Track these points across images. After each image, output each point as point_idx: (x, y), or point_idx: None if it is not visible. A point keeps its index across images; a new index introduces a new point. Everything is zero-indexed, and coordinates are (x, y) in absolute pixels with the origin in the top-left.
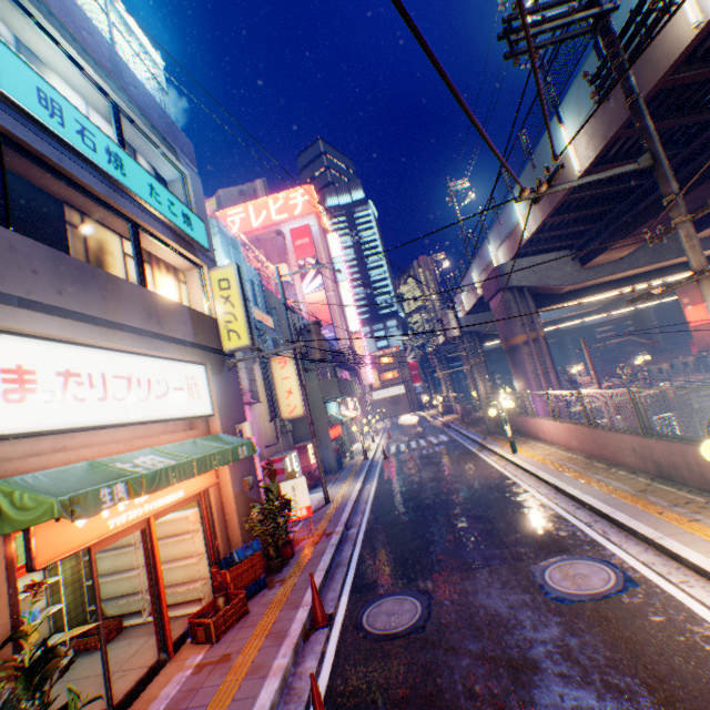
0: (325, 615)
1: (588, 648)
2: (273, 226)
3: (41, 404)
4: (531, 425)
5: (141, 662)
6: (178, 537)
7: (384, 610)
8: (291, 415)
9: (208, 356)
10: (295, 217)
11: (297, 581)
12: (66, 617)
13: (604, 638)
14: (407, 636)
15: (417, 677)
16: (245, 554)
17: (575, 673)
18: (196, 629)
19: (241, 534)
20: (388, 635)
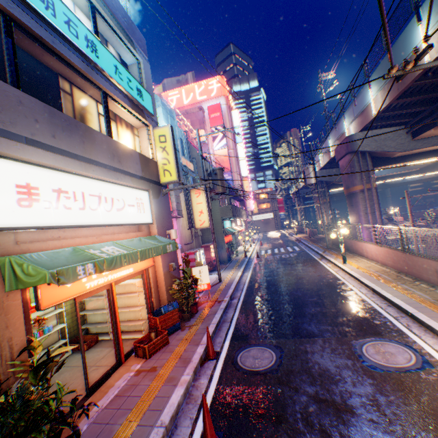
0: (214, 352)
1: (393, 406)
2: (197, 104)
3: (42, 209)
4: (358, 246)
5: (106, 363)
6: (129, 294)
7: (251, 355)
8: (201, 226)
9: (150, 186)
10: (211, 98)
11: (199, 328)
12: (67, 331)
13: (405, 401)
14: (265, 374)
15: (270, 403)
16: (168, 309)
17: (382, 422)
18: (138, 349)
19: (166, 296)
20: (253, 371)
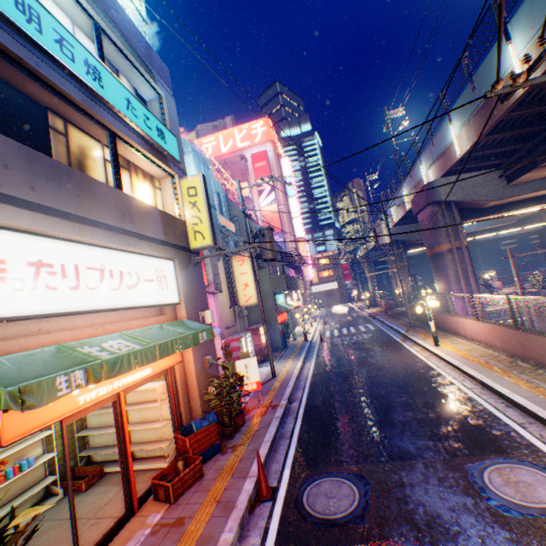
0: (269, 489)
1: None
2: (237, 152)
3: (10, 292)
4: (452, 322)
5: (111, 512)
6: (148, 404)
7: (323, 492)
8: (246, 303)
9: (176, 253)
10: (255, 145)
11: (246, 450)
12: (57, 464)
13: None
14: (346, 525)
15: None
16: (202, 425)
17: None
18: (158, 489)
19: (200, 404)
20: (328, 520)
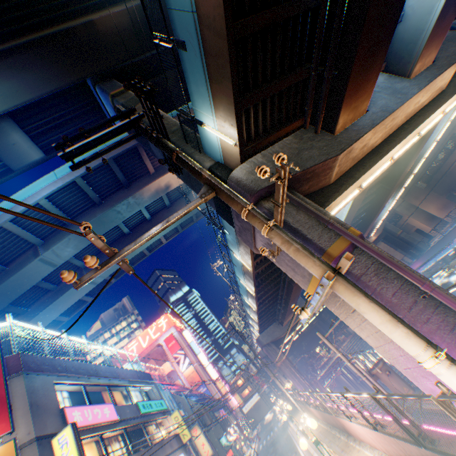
0: None
1: None
2: (154, 342)
3: None
4: None
5: None
6: None
7: None
8: None
9: (182, 448)
10: (164, 332)
11: None
12: None
13: None
14: None
15: None
16: None
17: None
18: None
19: None
20: None
